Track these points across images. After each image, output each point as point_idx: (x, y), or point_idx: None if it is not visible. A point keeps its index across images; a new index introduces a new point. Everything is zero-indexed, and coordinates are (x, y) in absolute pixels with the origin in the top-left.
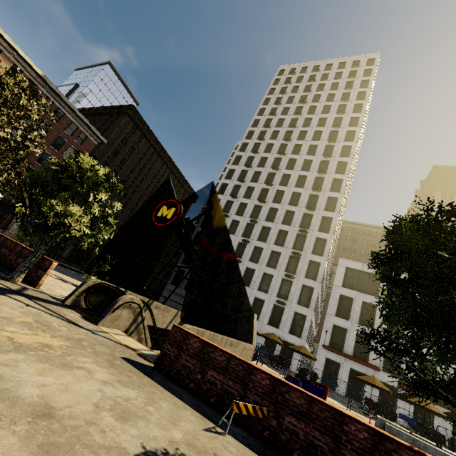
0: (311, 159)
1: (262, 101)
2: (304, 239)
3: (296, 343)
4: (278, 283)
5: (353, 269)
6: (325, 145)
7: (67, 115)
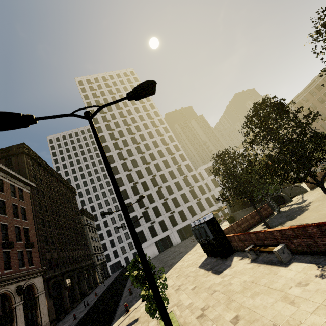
0: (150, 131)
1: (86, 105)
2: (181, 169)
3: (215, 209)
4: (189, 194)
5: (205, 168)
6: (150, 122)
7: (4, 180)
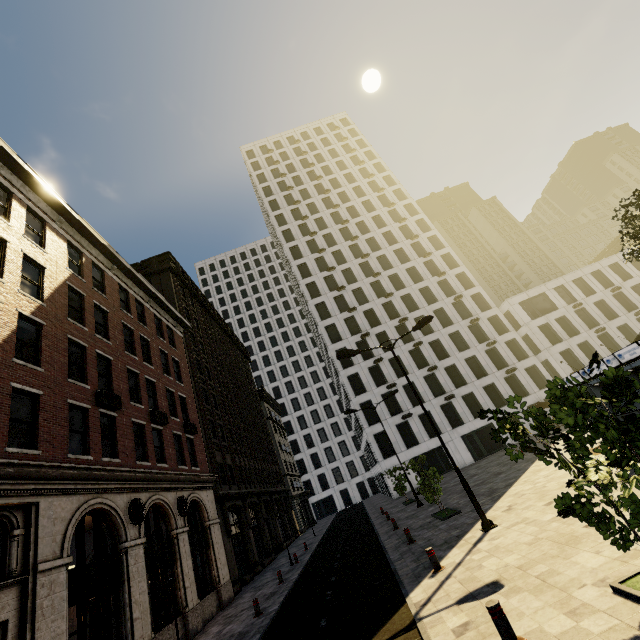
0: (388, 231)
1: (261, 193)
2: (462, 305)
3: None
4: (487, 359)
5: (522, 302)
6: (387, 212)
7: (145, 305)
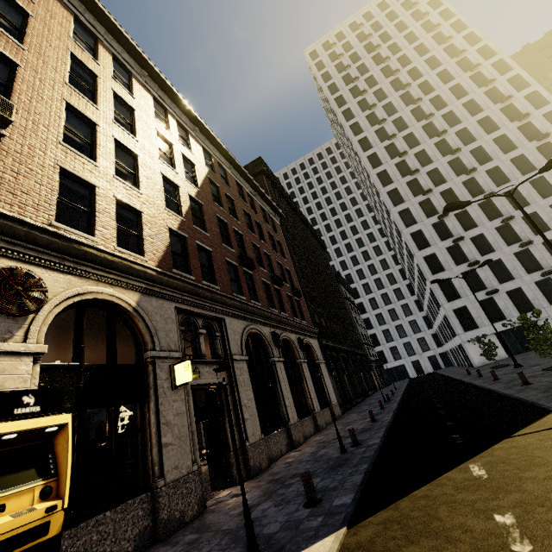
0: (470, 99)
1: (327, 92)
2: None
3: None
4: None
5: None
6: (468, 78)
7: (253, 198)
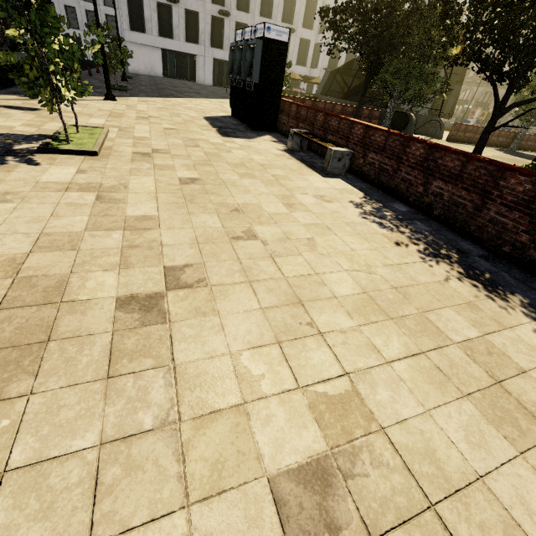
0: None
1: None
2: None
3: (302, 74)
4: (282, 1)
5: None
6: None
7: None
